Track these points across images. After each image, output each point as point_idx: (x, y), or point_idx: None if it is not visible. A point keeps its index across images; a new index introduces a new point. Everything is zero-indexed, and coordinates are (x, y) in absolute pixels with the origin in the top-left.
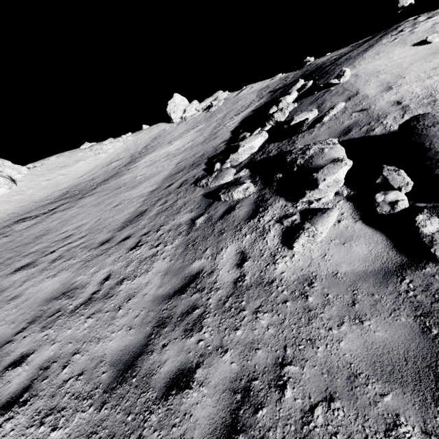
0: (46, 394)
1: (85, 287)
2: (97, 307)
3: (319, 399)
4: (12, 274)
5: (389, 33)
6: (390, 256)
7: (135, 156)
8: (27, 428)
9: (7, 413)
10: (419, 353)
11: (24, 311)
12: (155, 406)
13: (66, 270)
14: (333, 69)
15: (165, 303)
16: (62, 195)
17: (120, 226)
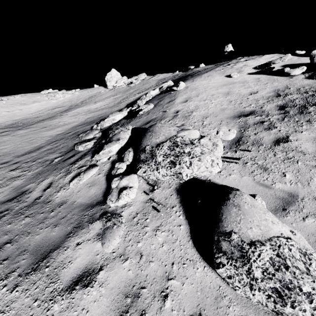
0: None
1: None
2: None
3: (2, 259)
4: None
5: (223, 64)
6: (99, 197)
7: (72, 107)
8: None
9: None
10: (55, 243)
11: None
12: None
13: None
14: (187, 79)
15: None
16: (10, 125)
17: (22, 154)
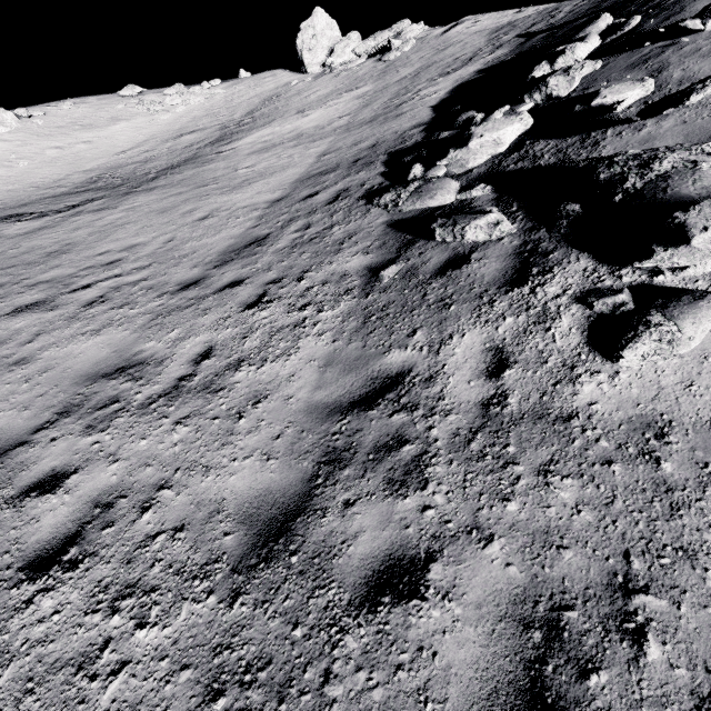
0: (116, 556)
1: (163, 363)
2: (194, 406)
3: None
4: (9, 317)
5: None
6: None
7: (230, 129)
8: (85, 613)
9: (40, 578)
10: None
11: (45, 391)
12: (350, 620)
13: (119, 326)
14: (677, 1)
15: (335, 421)
16: (88, 183)
17: (217, 259)
